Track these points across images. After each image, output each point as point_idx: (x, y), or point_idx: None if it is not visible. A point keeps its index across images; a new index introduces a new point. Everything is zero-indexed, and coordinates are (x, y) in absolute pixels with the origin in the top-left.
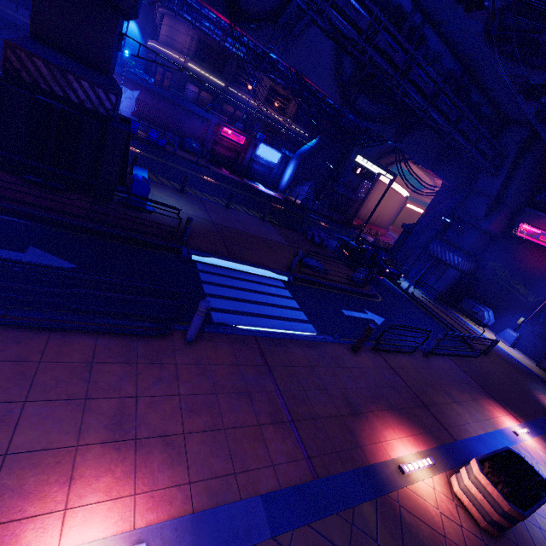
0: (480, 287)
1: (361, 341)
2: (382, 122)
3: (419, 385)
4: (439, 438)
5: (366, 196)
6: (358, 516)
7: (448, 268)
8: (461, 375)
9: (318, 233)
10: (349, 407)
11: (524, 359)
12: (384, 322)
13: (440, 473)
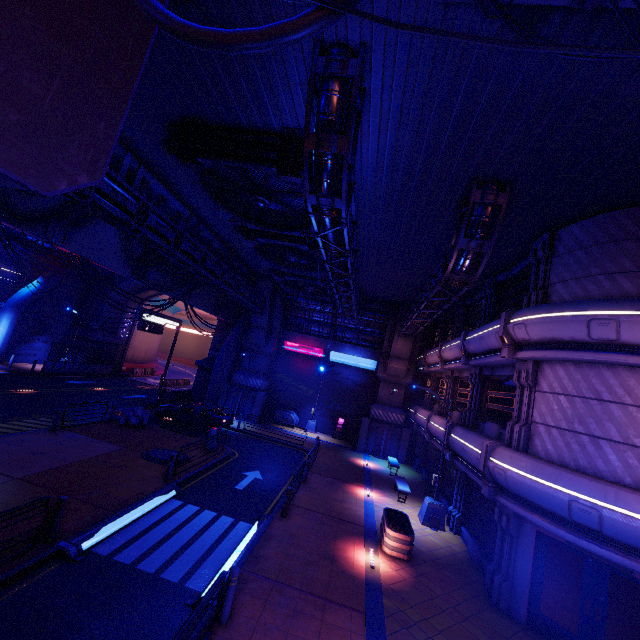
0: (279, 396)
1: (287, 505)
2: (175, 289)
3: (324, 507)
4: (360, 532)
5: (130, 335)
6: (388, 609)
7: (257, 392)
8: (326, 479)
9: (133, 412)
10: (327, 559)
11: (326, 438)
12: (261, 473)
13: (378, 552)
